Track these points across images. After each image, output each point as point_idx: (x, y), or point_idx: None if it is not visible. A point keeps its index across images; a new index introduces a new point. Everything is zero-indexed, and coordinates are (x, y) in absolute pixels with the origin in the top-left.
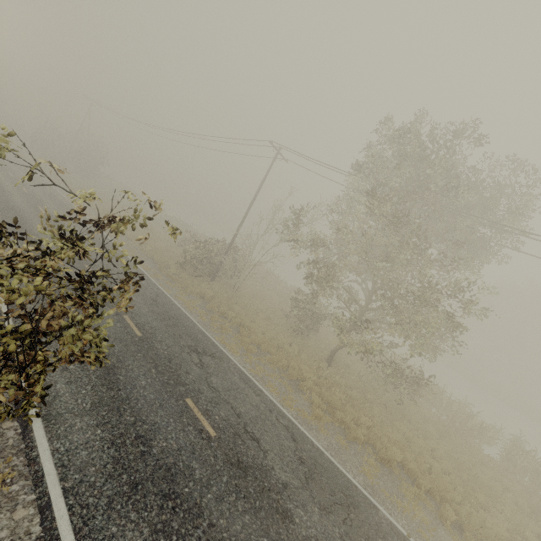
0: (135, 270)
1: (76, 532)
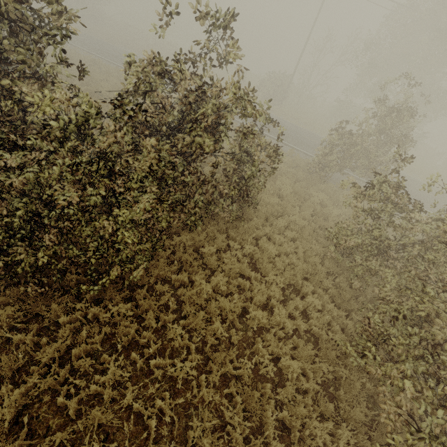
0: None
1: None
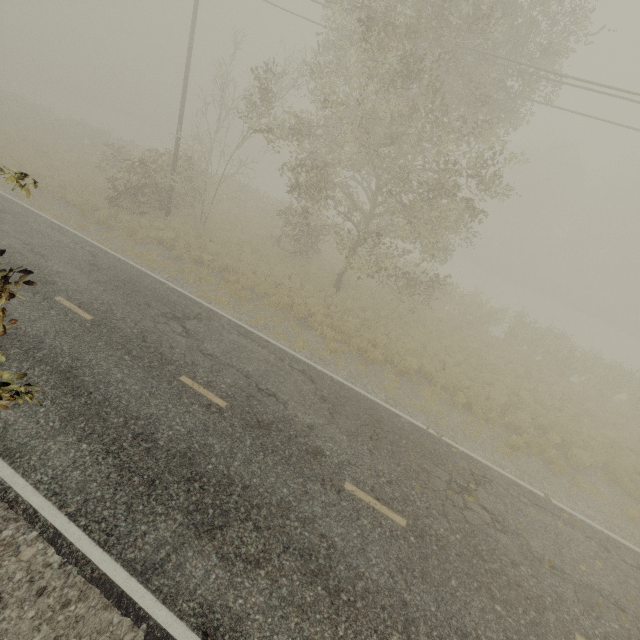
0: (45, 226)
1: (103, 546)
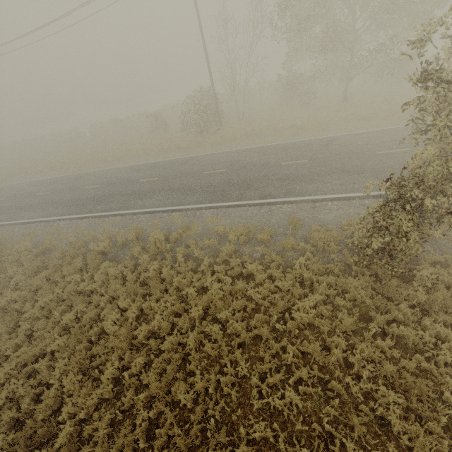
0: (208, 156)
1: None
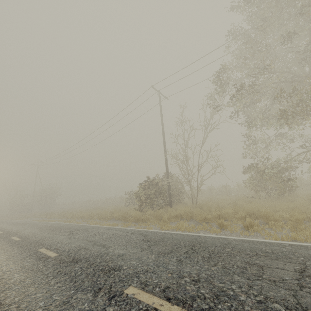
0: (103, 229)
1: None
